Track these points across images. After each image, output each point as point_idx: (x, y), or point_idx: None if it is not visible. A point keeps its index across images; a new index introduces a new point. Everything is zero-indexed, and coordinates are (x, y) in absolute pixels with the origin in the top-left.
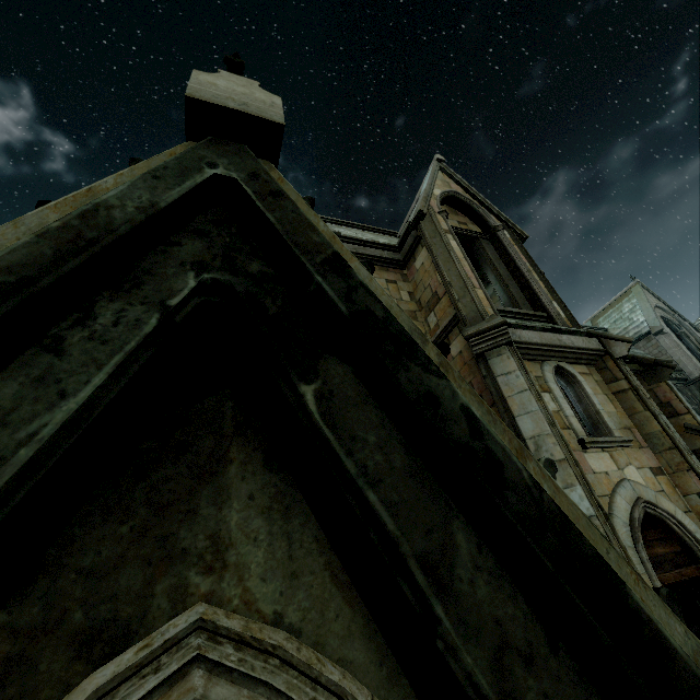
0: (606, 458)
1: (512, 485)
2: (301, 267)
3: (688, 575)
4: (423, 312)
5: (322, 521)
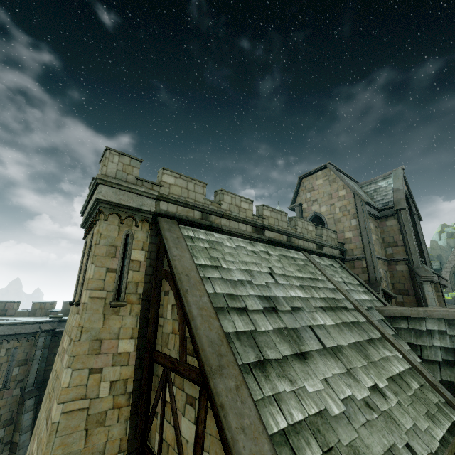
0: None
1: None
2: None
3: None
4: (384, 244)
5: None
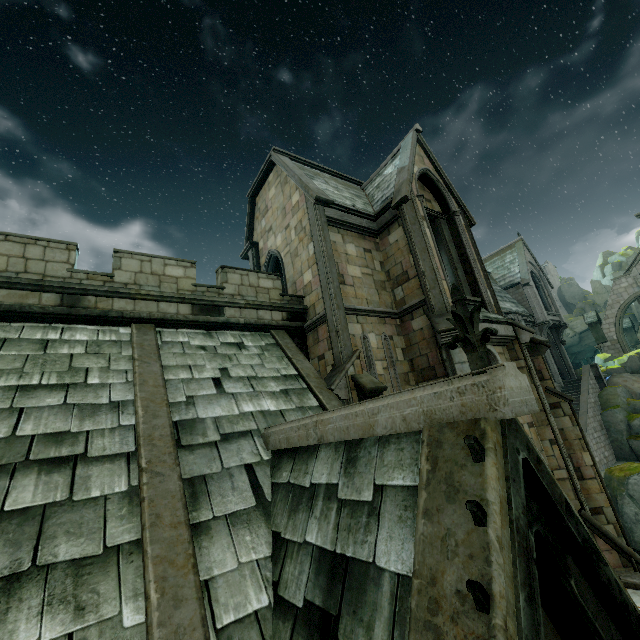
0: None
1: (631, 612)
2: (558, 513)
3: None
4: (391, 283)
5: (550, 613)
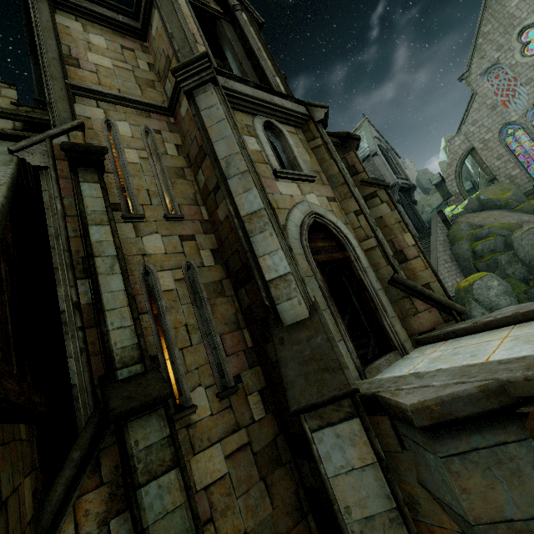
0: (294, 187)
1: None
2: None
3: (336, 257)
4: (162, 82)
5: None
